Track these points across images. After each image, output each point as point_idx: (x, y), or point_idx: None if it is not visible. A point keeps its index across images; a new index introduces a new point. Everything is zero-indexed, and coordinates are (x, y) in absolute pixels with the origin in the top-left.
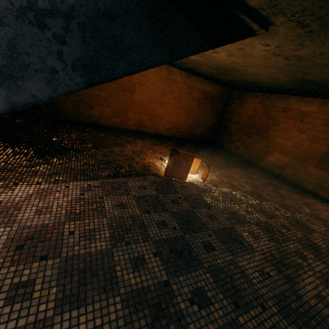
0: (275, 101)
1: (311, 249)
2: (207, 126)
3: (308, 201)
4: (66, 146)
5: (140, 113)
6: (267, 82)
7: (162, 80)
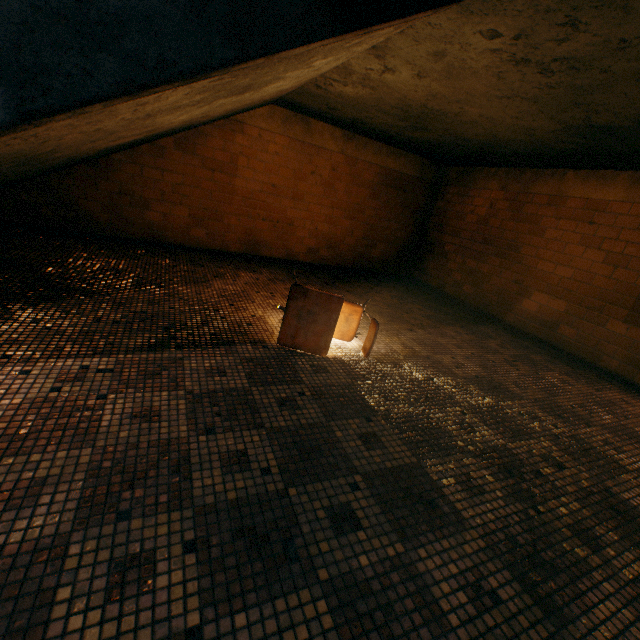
0: (534, 182)
1: (614, 516)
2: (396, 241)
3: (610, 397)
4: (69, 284)
5: (250, 218)
6: (512, 140)
7: (293, 147)
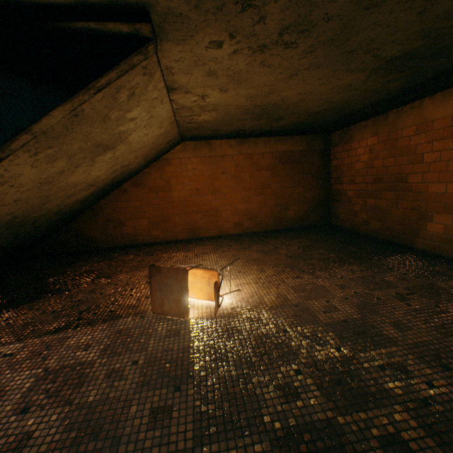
0: (398, 120)
1: None
2: (305, 200)
3: None
4: (53, 287)
5: (187, 214)
6: (348, 98)
7: (204, 161)
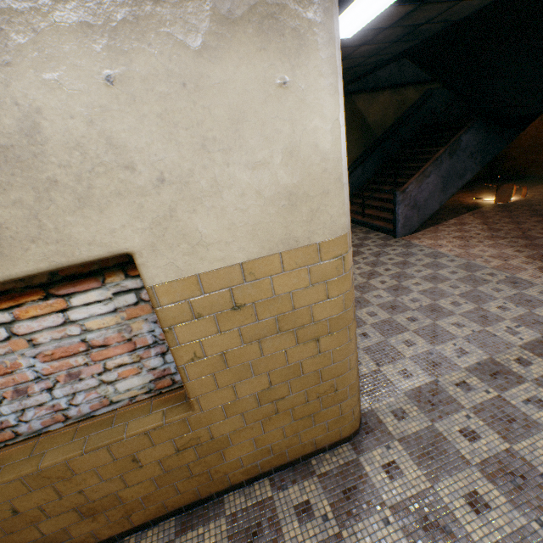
0: None
1: None
2: None
3: None
4: None
5: None
6: None
7: None
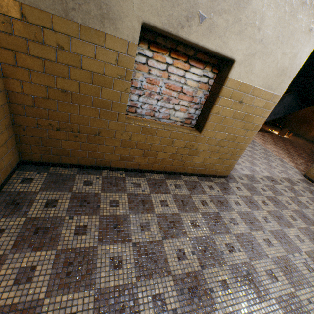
0: None
1: None
2: None
3: None
4: None
5: None
6: None
7: None
